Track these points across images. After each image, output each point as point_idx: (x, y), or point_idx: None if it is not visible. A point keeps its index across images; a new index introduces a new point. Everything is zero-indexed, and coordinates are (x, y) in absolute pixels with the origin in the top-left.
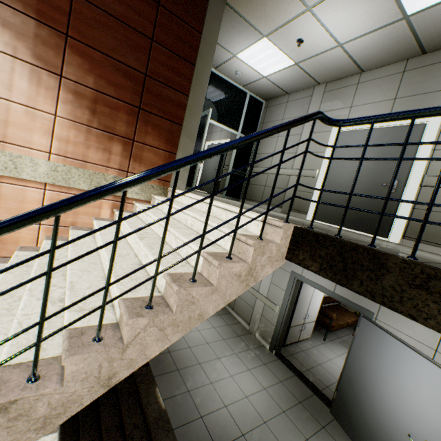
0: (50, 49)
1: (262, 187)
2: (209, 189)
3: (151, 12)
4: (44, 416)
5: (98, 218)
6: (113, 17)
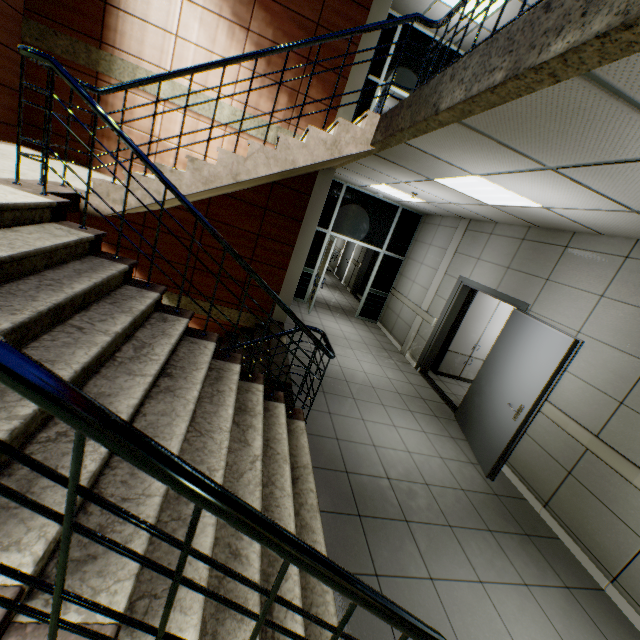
0: (244, 7)
1: None
2: None
3: None
4: (206, 178)
5: None
6: None
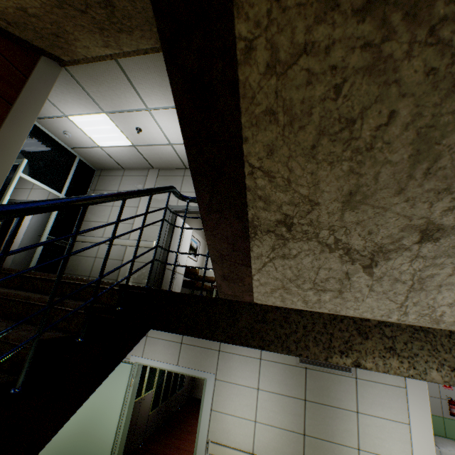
0: None
1: None
2: None
3: None
4: None
5: None
6: None
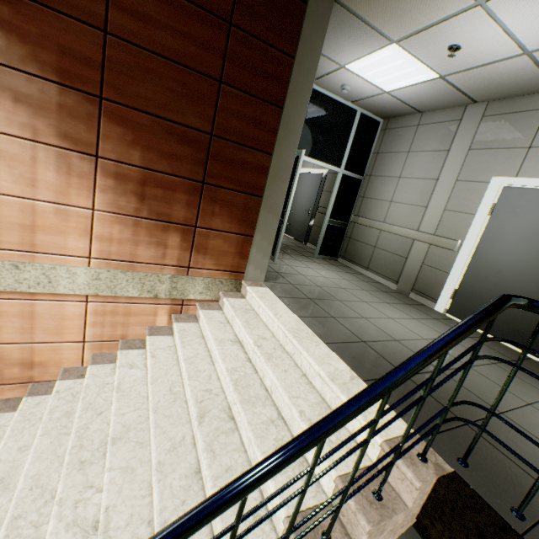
0: (80, 121)
1: (371, 247)
2: (296, 235)
3: (218, 38)
4: None
5: (153, 330)
6: (163, 58)
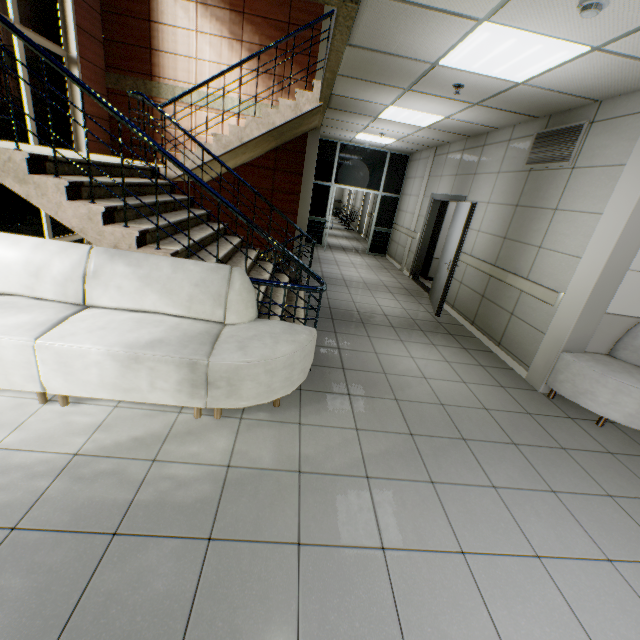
0: (236, 26)
1: None
2: None
3: None
4: (225, 145)
5: None
6: None
